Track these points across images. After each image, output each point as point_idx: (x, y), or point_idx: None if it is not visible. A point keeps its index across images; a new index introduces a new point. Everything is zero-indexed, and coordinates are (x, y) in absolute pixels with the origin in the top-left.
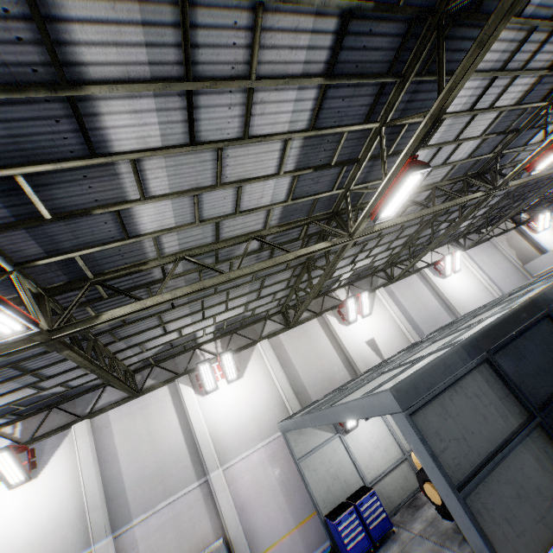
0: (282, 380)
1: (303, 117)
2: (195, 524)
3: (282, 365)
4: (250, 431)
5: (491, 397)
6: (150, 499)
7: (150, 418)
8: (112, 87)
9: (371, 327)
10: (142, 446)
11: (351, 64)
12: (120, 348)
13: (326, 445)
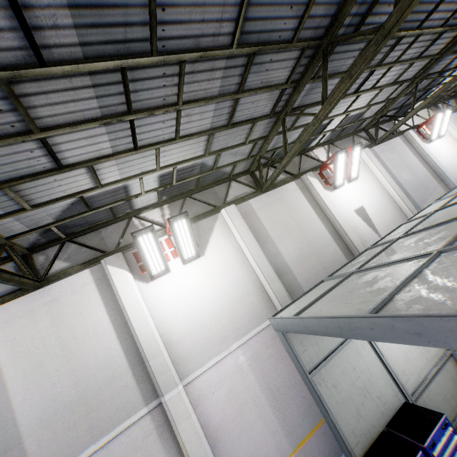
0: (260, 257)
1: None
2: None
3: (256, 238)
4: (219, 328)
5: None
6: (68, 445)
7: (62, 319)
8: None
9: (358, 193)
10: (49, 362)
11: None
12: None
13: (345, 346)
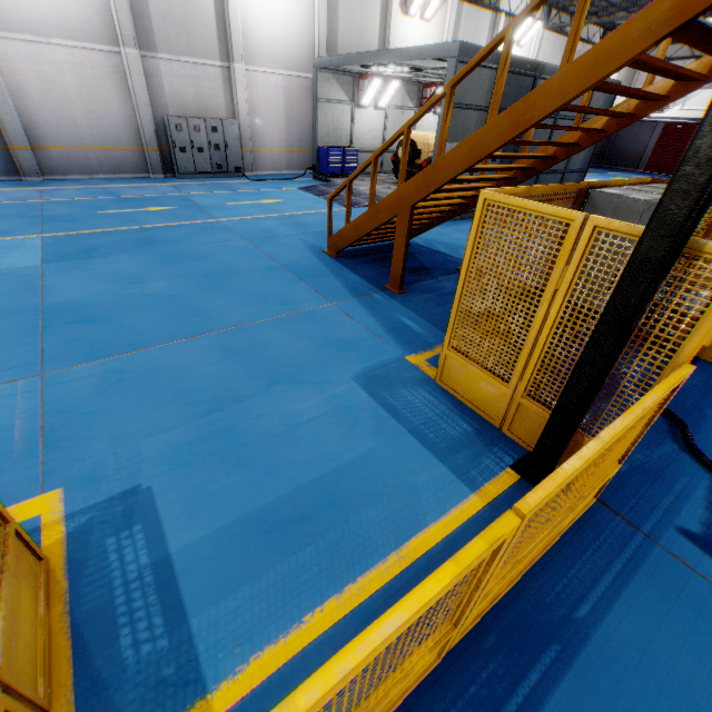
0: (323, 24)
1: None
2: (213, 96)
3: (328, 6)
4: (276, 52)
5: (485, 87)
6: (175, 46)
7: None
8: None
9: (420, 37)
10: None
11: None
12: None
13: (340, 104)
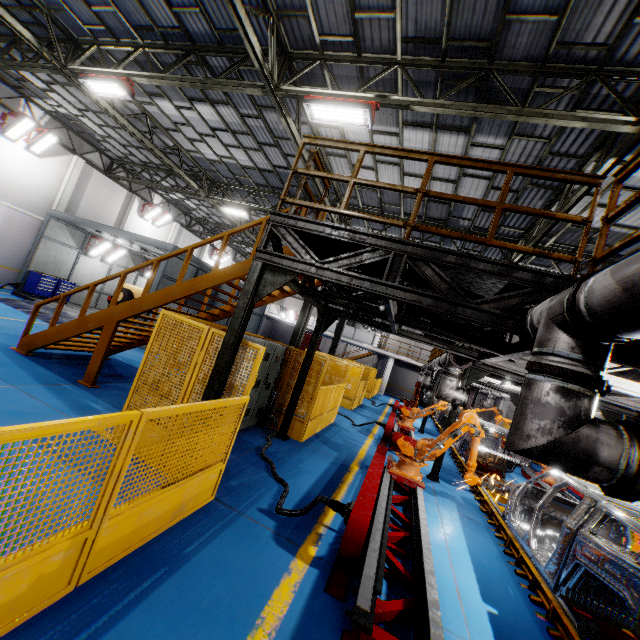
0: (68, 193)
1: (244, 163)
2: None
3: (77, 185)
4: (10, 190)
5: (189, 274)
6: None
7: None
8: (217, 113)
9: (150, 232)
10: None
11: (266, 175)
12: (2, 45)
13: (68, 247)
